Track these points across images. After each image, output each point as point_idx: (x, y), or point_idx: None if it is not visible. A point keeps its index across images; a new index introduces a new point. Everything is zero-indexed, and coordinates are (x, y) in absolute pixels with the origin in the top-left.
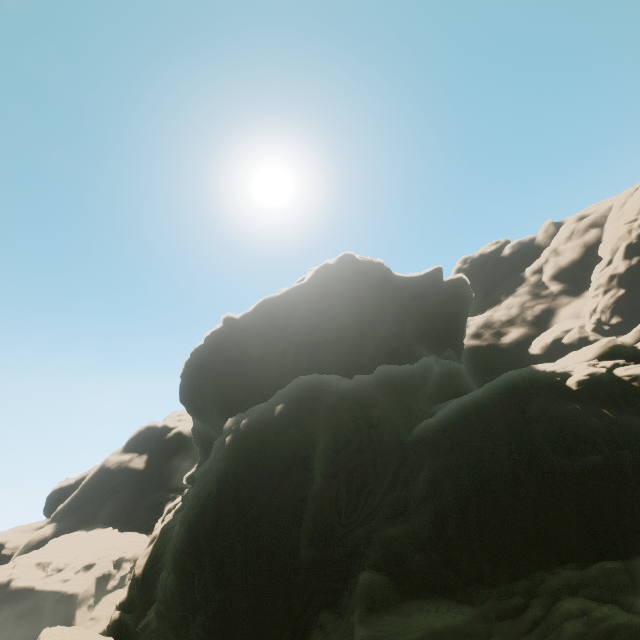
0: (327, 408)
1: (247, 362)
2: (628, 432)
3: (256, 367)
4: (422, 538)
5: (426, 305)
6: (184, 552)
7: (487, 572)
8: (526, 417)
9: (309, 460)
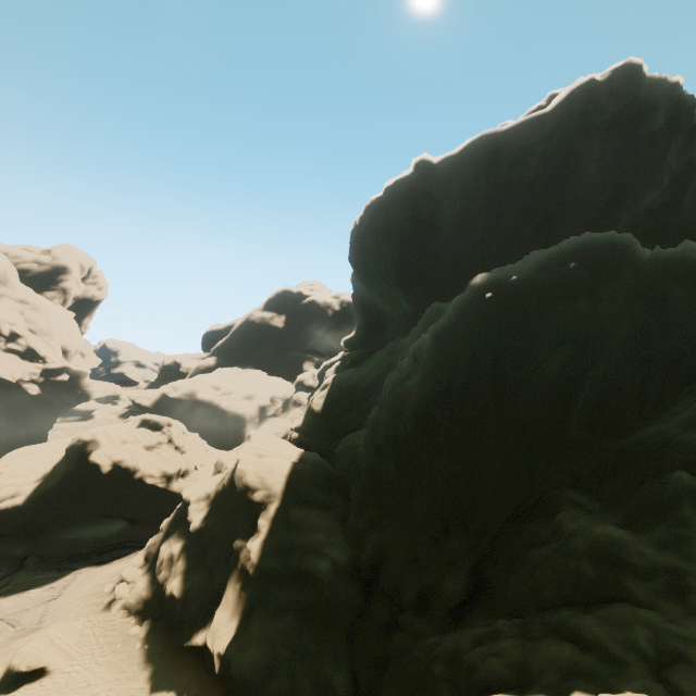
0: (648, 276)
1: (438, 224)
2: None
3: (451, 231)
4: None
5: None
6: (434, 401)
7: None
8: None
9: (587, 339)
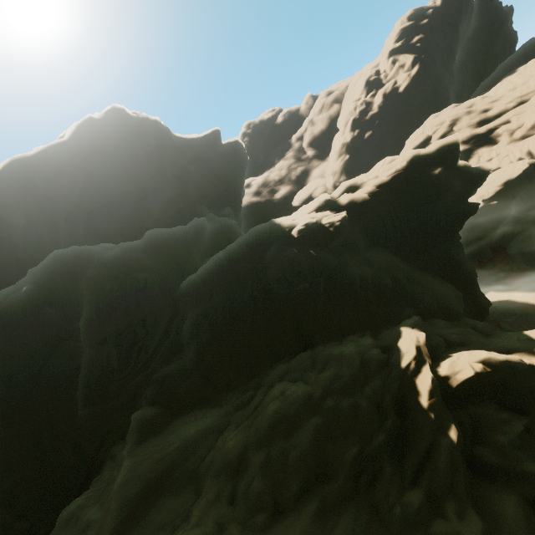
0: (86, 281)
1: (10, 236)
2: (323, 265)
3: (23, 241)
4: (189, 369)
5: (208, 167)
6: None
7: (233, 380)
8: (265, 262)
9: (79, 332)
